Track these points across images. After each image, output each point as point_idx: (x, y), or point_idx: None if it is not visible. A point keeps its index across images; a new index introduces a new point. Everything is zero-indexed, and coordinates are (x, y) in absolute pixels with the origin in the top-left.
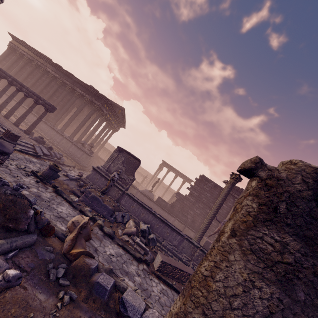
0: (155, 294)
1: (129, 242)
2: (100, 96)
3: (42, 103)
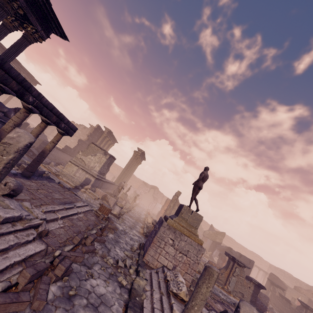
0: (138, 216)
1: (125, 207)
2: (51, 19)
3: (65, 128)
